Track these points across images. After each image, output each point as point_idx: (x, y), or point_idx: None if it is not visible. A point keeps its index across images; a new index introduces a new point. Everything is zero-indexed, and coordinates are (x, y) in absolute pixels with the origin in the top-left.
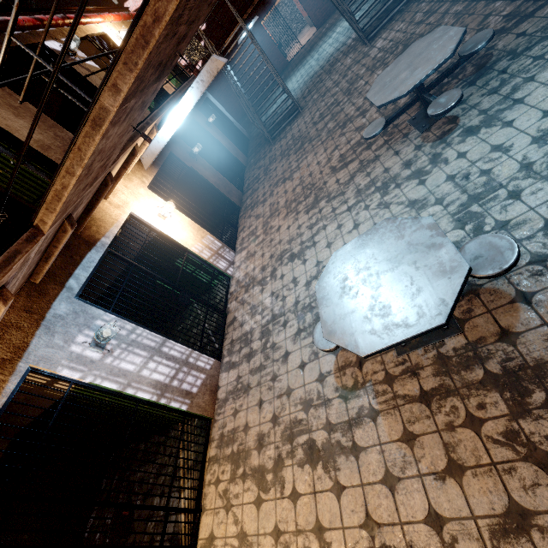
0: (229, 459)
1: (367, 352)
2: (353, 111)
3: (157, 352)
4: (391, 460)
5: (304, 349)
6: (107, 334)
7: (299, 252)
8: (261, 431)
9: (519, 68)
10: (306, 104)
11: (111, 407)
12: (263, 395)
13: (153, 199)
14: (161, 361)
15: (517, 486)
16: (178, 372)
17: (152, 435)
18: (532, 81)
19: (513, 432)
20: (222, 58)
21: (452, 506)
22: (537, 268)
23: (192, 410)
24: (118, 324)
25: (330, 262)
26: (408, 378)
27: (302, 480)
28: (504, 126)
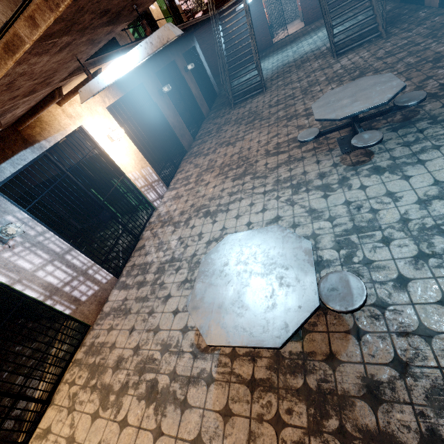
0: (89, 367)
1: (212, 342)
2: (301, 110)
3: (60, 258)
4: (206, 426)
5: (183, 298)
6: (13, 231)
7: (213, 211)
8: (123, 354)
9: (433, 133)
10: (271, 86)
11: (5, 290)
12: (137, 323)
13: (108, 120)
14: (60, 267)
15: None
16: (73, 280)
17: (41, 318)
18: (437, 150)
19: None
20: (177, 29)
21: None
22: (376, 312)
23: (74, 315)
24: (29, 224)
25: (222, 242)
26: (247, 360)
27: (135, 413)
28: (403, 178)
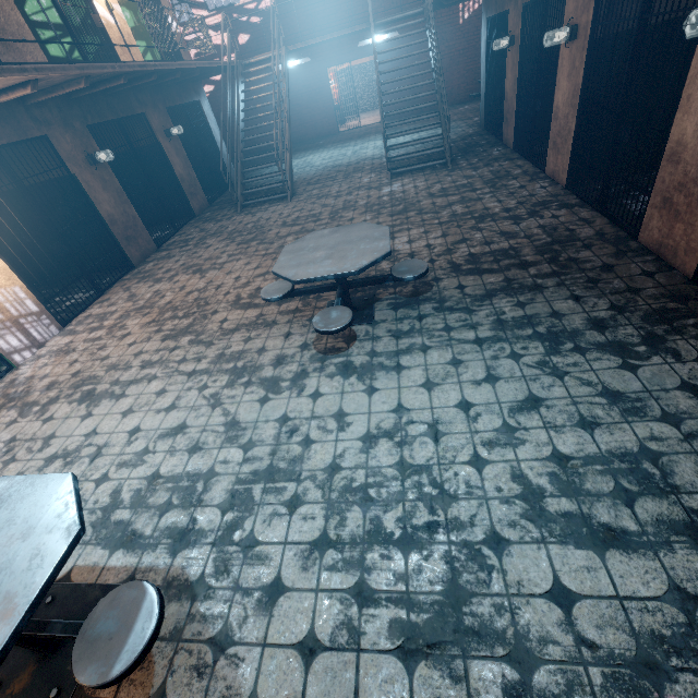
0: None
1: None
2: None
3: None
4: None
5: None
6: None
7: (99, 394)
8: None
9: (431, 325)
10: (303, 193)
11: None
12: None
13: None
14: None
15: None
16: None
17: None
18: (423, 353)
19: None
20: None
21: None
22: (208, 658)
23: None
24: None
25: None
26: None
27: None
28: (367, 390)
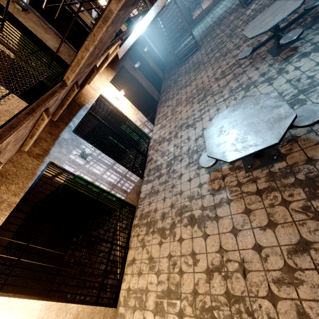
0: (145, 225)
1: (232, 159)
2: (232, 46)
3: (111, 167)
4: (236, 222)
5: (191, 172)
6: (87, 152)
7: (192, 123)
8: (164, 211)
9: None
10: (203, 43)
11: (84, 194)
12: (166, 194)
13: (112, 88)
14: (113, 172)
15: (305, 231)
16: (121, 180)
17: (102, 215)
18: None
19: (307, 207)
20: None
21: (268, 241)
22: None
23: (126, 200)
24: (92, 149)
25: (213, 120)
26: (250, 183)
27: (185, 233)
28: None
